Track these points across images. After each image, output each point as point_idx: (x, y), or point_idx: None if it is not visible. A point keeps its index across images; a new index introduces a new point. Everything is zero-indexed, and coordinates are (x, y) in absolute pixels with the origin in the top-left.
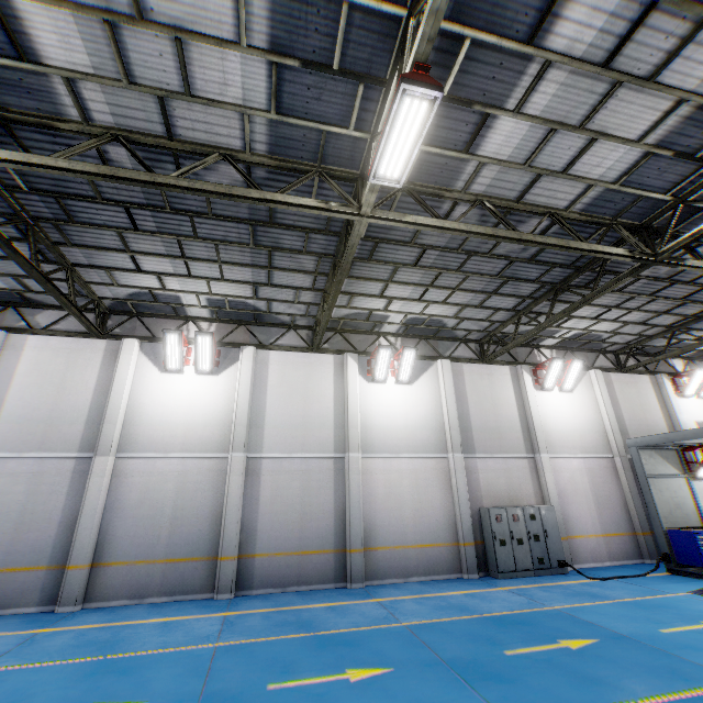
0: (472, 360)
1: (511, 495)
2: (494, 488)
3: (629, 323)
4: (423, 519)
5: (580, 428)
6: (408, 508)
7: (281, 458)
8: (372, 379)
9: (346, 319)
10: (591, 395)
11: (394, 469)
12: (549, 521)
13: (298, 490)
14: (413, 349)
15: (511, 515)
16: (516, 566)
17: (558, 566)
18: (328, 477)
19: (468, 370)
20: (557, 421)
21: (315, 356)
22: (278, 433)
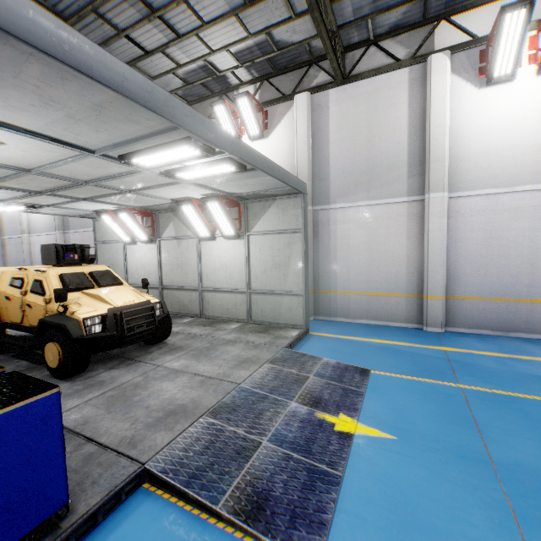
0: None
1: None
2: None
3: None
4: None
5: None
6: None
7: (11, 238)
8: None
9: None
10: None
11: (41, 241)
12: None
13: (16, 252)
14: None
15: None
16: None
17: None
18: (23, 246)
19: None
20: None
21: None
22: (9, 226)
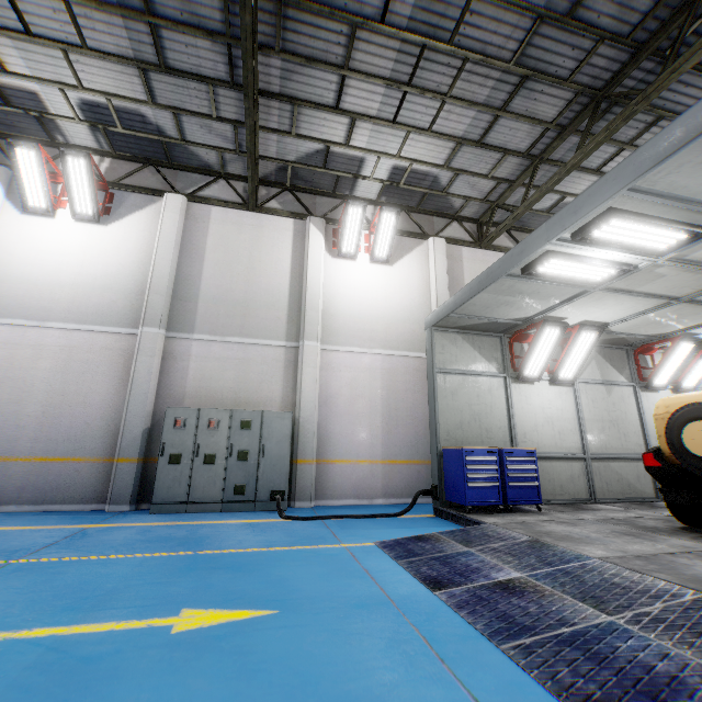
0: (232, 204)
1: (239, 397)
2: (212, 384)
3: (460, 140)
4: (60, 419)
5: (390, 315)
6: (35, 401)
7: None
8: (23, 206)
9: None
10: (422, 273)
11: (29, 343)
12: (276, 433)
13: None
14: (80, 154)
15: (206, 420)
16: (190, 495)
17: (270, 499)
18: None
19: (219, 217)
20: (354, 301)
21: None
22: None
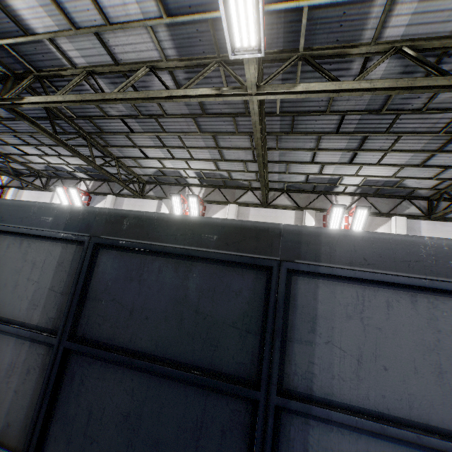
0: (133, 196)
1: None
2: None
3: (212, 160)
4: None
5: None
6: None
7: None
8: None
9: (49, 170)
10: None
11: None
12: None
13: None
14: (73, 188)
15: None
16: None
17: None
18: None
19: (127, 203)
20: None
21: (44, 193)
22: None
